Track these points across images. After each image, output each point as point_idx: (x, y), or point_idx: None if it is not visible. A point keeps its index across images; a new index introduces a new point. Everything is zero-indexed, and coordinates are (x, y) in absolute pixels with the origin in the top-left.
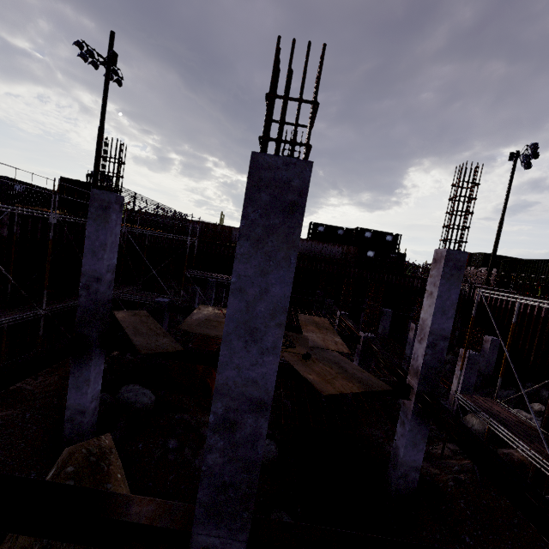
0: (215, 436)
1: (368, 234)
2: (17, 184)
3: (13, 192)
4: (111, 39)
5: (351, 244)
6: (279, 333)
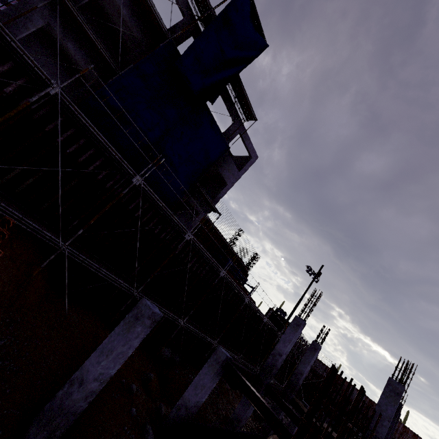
0: None
1: None
2: None
3: None
4: (321, 267)
5: None
6: (388, 423)
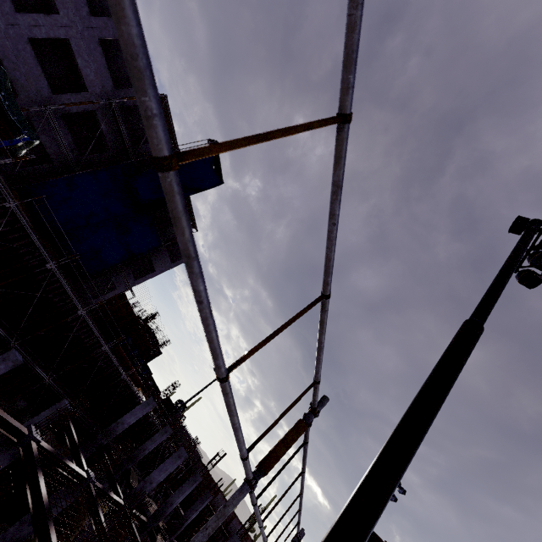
0: (143, 482)
1: None
2: (152, 381)
3: (147, 383)
4: None
5: None
6: (163, 473)
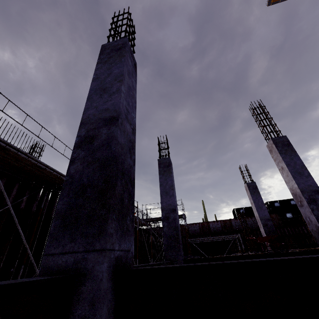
0: None
1: (276, 204)
2: None
3: None
4: None
5: (270, 213)
6: None
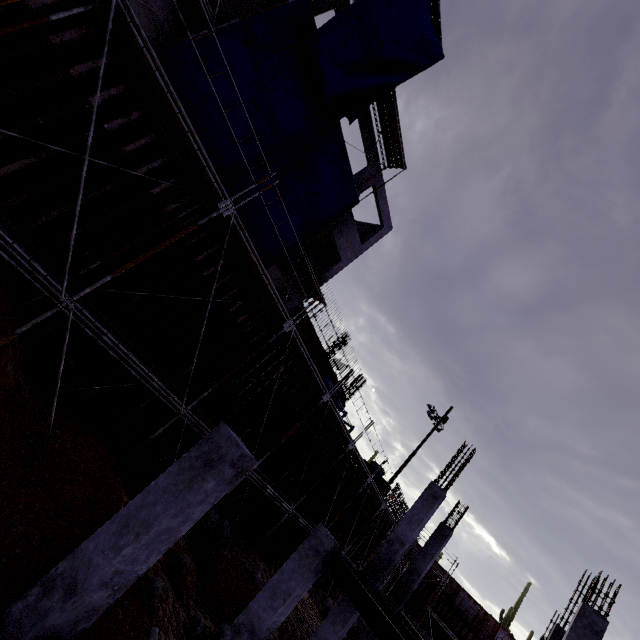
0: None
1: None
2: None
3: None
4: (449, 409)
5: None
6: None
